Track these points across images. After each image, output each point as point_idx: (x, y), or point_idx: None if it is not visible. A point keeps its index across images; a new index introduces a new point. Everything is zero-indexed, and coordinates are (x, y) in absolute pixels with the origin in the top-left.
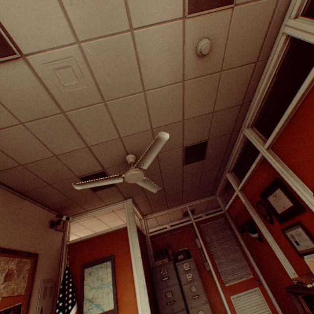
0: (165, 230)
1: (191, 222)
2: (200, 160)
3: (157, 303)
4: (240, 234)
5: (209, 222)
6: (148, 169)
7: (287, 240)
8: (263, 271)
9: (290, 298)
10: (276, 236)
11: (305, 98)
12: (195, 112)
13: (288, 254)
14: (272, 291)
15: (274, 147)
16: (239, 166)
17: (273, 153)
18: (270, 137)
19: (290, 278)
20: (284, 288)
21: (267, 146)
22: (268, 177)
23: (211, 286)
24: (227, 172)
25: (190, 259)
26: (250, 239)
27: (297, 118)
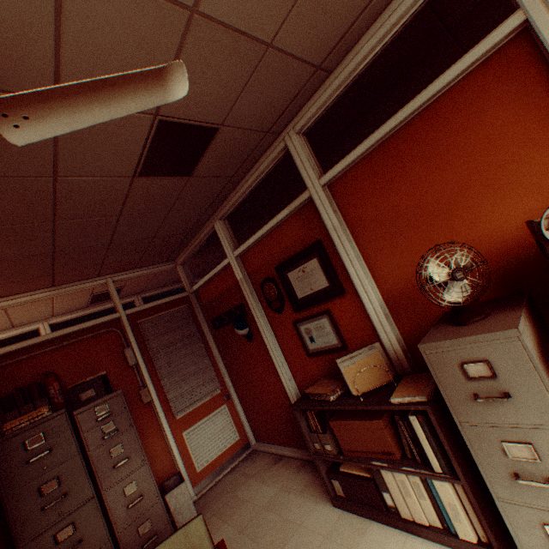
0: (40, 341)
1: (119, 316)
2: (182, 177)
3: (6, 517)
4: (212, 331)
5: (160, 314)
6: (6, 149)
7: (297, 336)
8: (238, 380)
9: (297, 418)
10: (282, 332)
11: (431, 105)
12: (237, 5)
13: (291, 355)
14: (245, 404)
15: (335, 186)
16: (239, 213)
17: (330, 197)
18: (339, 164)
19: (284, 386)
20: (292, 407)
21: (326, 181)
22: (302, 239)
23: (150, 428)
24: (220, 221)
25: (115, 395)
26: (230, 337)
27: (401, 141)
